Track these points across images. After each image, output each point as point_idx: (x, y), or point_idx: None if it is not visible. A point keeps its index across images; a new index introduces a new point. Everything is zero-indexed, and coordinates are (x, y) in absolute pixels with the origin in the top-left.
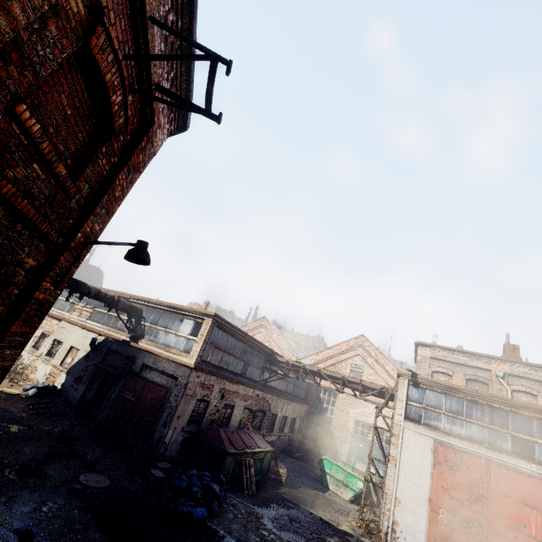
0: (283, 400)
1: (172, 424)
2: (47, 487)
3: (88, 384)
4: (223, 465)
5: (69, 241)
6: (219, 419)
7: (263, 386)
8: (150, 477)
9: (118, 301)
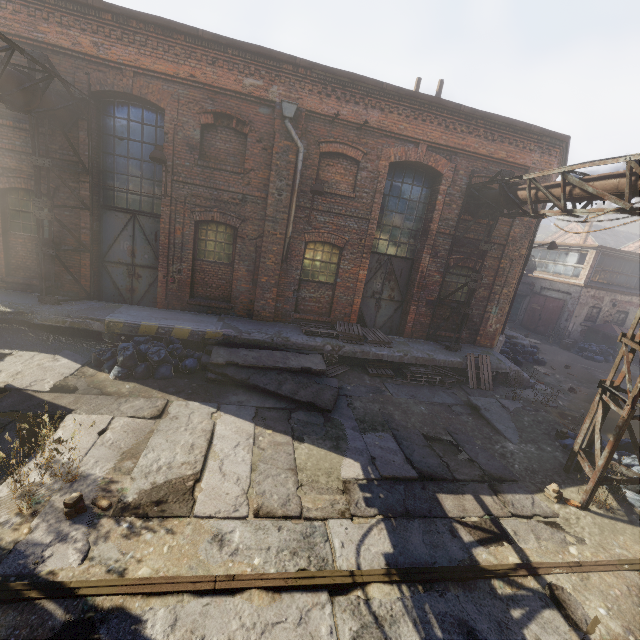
0: None
1: (571, 320)
2: None
3: None
4: (617, 344)
5: (529, 252)
6: (613, 321)
7: None
8: (563, 343)
9: None
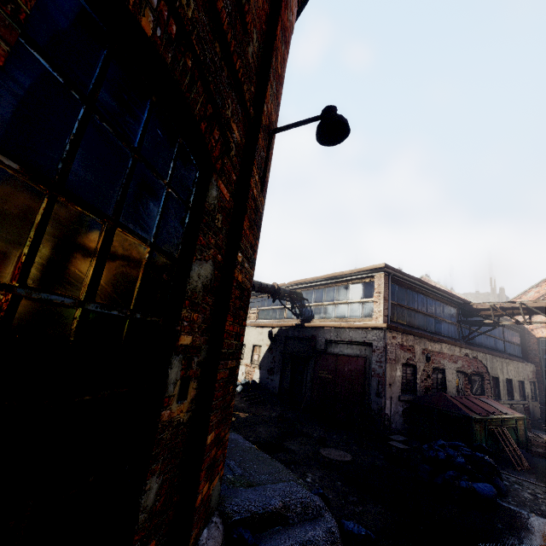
0: (499, 360)
1: (386, 393)
2: (297, 460)
3: (280, 372)
4: (473, 434)
5: (259, 115)
6: (433, 386)
7: (467, 345)
8: (391, 449)
9: (278, 290)
